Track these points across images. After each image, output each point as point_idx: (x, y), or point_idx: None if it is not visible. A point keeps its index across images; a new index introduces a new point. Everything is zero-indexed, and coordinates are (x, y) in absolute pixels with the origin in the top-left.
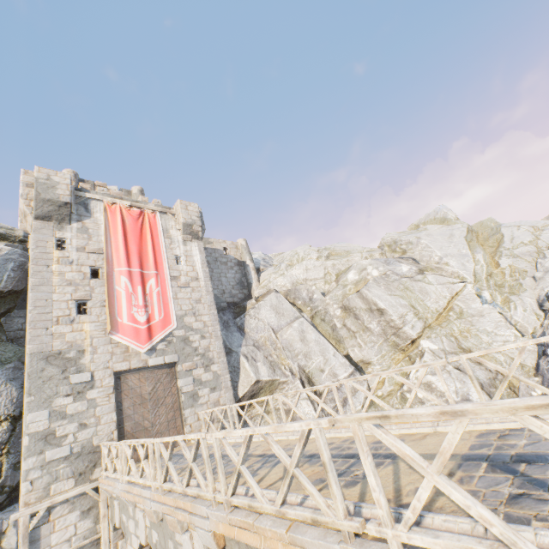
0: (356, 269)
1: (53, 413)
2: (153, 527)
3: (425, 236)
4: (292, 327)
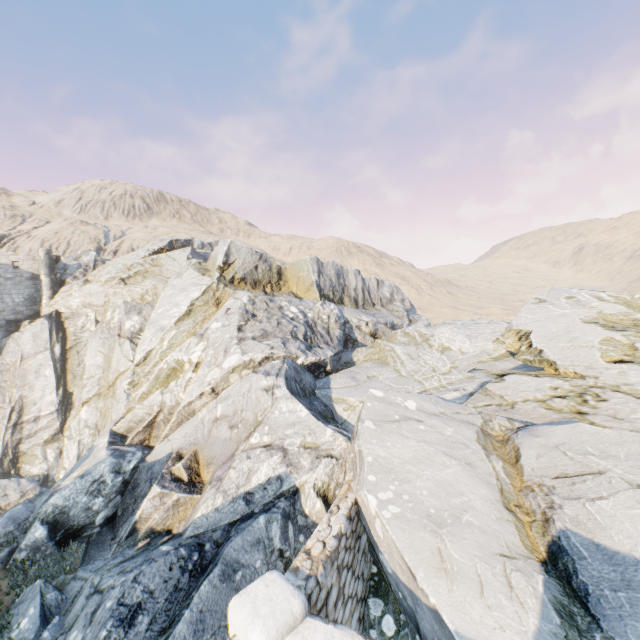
0: (113, 308)
1: None
2: None
3: (170, 287)
4: (36, 358)
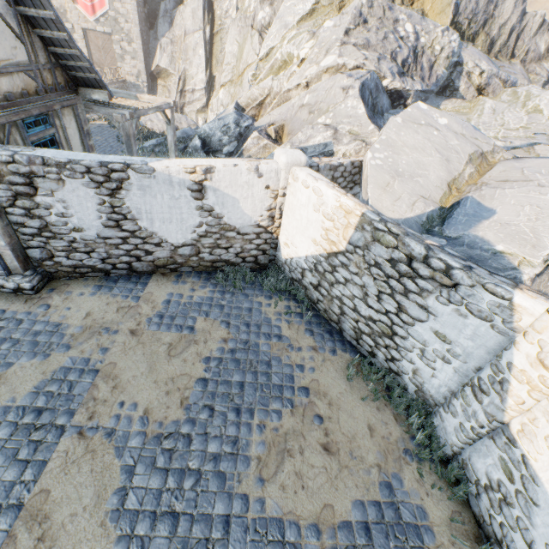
0: None
1: None
2: None
3: None
4: (193, 36)
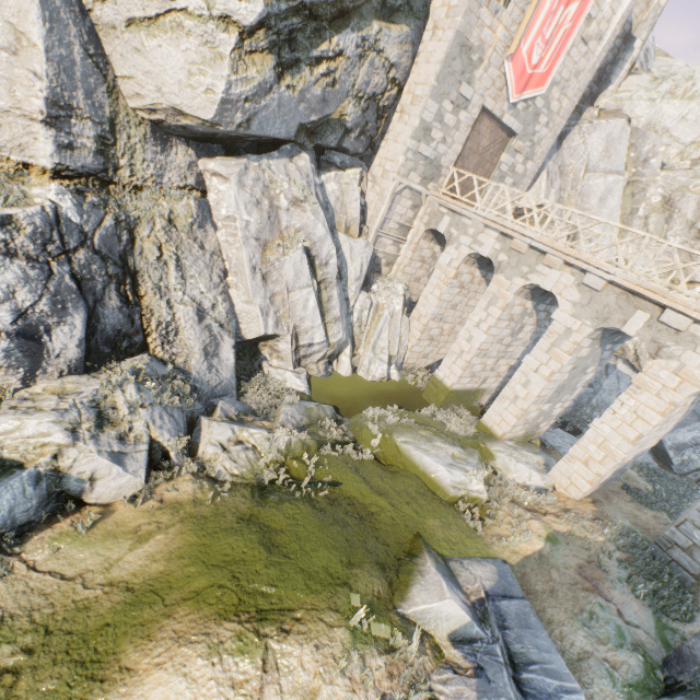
0: None
1: (438, 113)
2: (505, 253)
3: None
4: (605, 178)
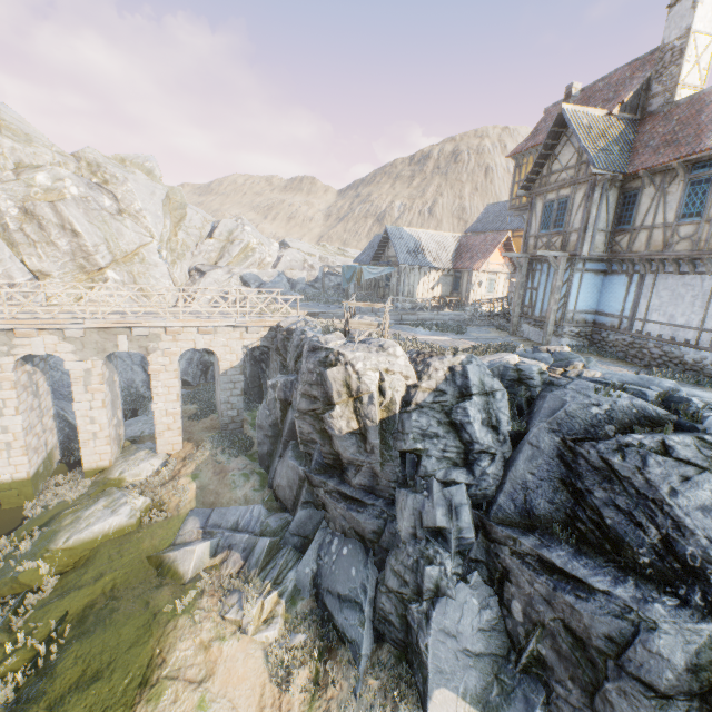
0: (51, 174)
1: None
2: None
3: (133, 180)
4: None
